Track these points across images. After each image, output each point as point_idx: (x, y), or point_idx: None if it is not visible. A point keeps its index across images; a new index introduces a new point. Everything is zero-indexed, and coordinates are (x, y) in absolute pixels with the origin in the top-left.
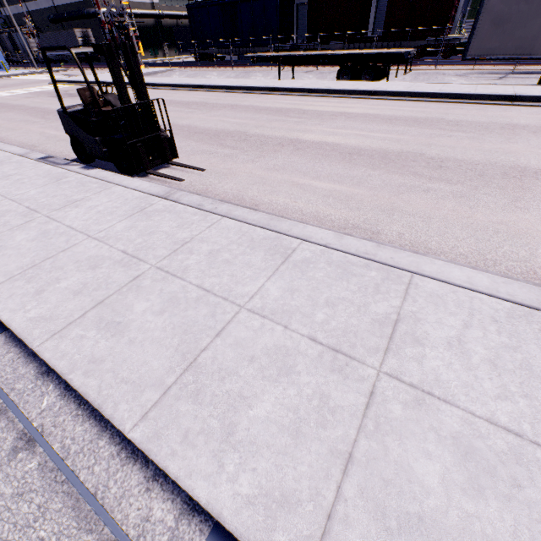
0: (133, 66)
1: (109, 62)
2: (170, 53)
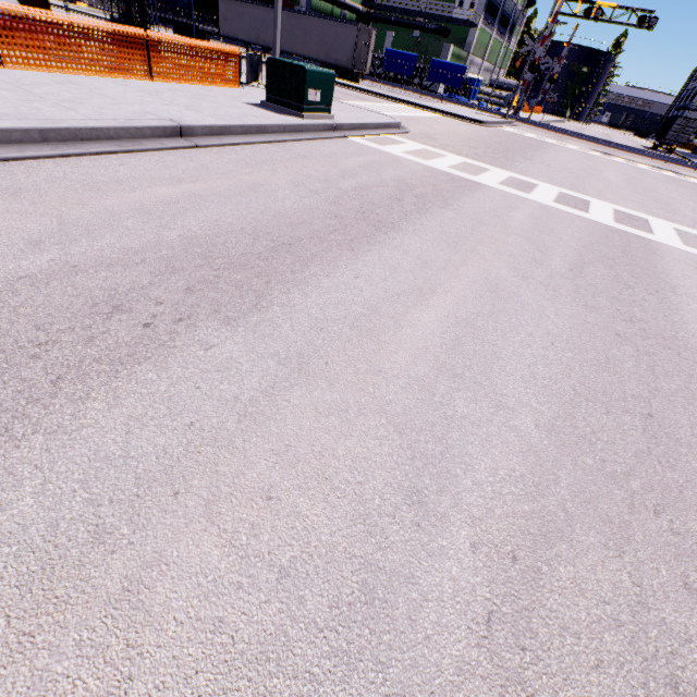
0: None
1: None
2: None
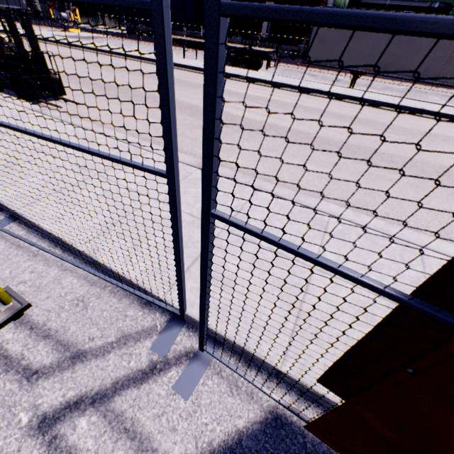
0: (26, 26)
1: (7, 21)
2: (110, 23)
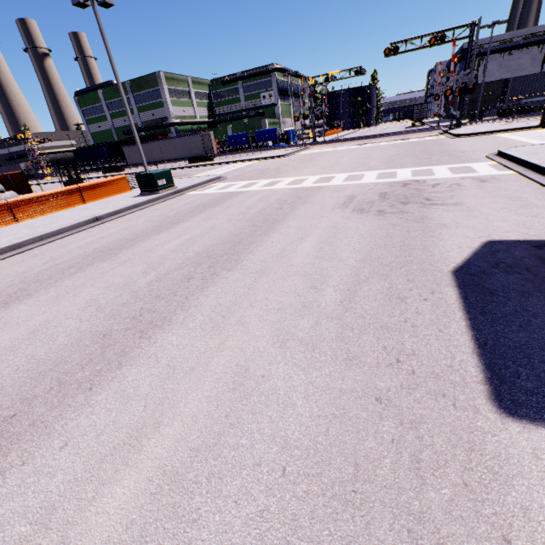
0: None
1: None
2: None
